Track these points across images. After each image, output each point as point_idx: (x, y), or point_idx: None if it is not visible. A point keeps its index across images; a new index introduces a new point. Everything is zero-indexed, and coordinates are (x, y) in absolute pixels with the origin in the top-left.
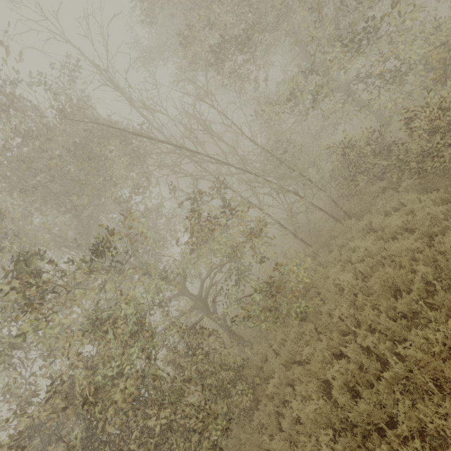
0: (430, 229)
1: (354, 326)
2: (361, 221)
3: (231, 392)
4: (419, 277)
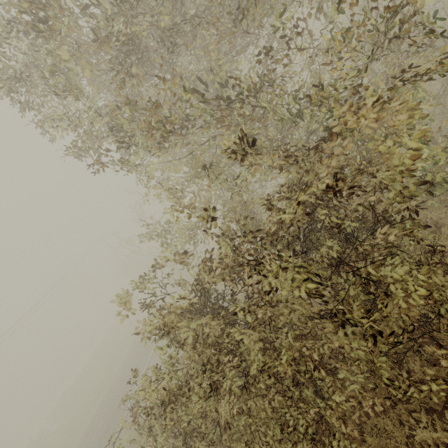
0: None
1: None
2: None
3: None
4: None
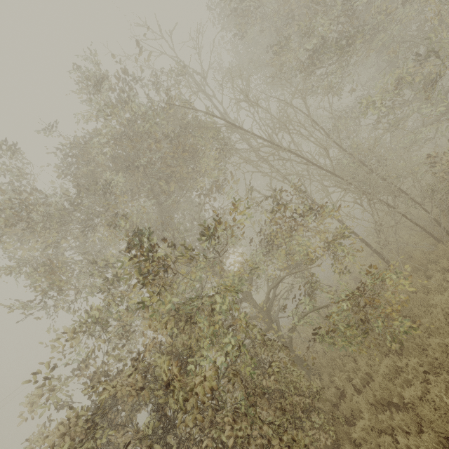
0: None
1: None
2: None
3: (304, 424)
4: None
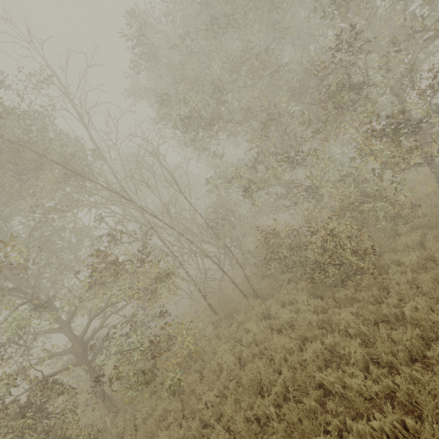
0: (306, 333)
1: (217, 417)
2: (264, 304)
3: None
4: (281, 380)
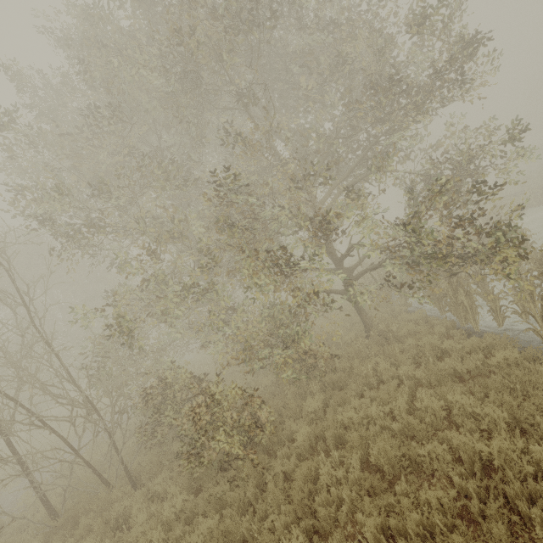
0: None
1: None
2: (130, 498)
3: None
4: None
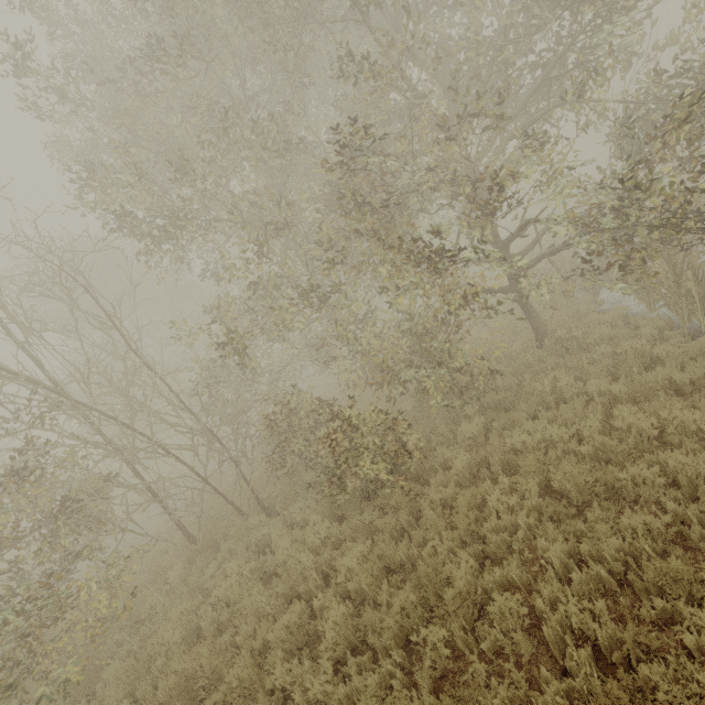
0: (300, 584)
1: None
2: (267, 525)
3: None
4: (232, 677)
